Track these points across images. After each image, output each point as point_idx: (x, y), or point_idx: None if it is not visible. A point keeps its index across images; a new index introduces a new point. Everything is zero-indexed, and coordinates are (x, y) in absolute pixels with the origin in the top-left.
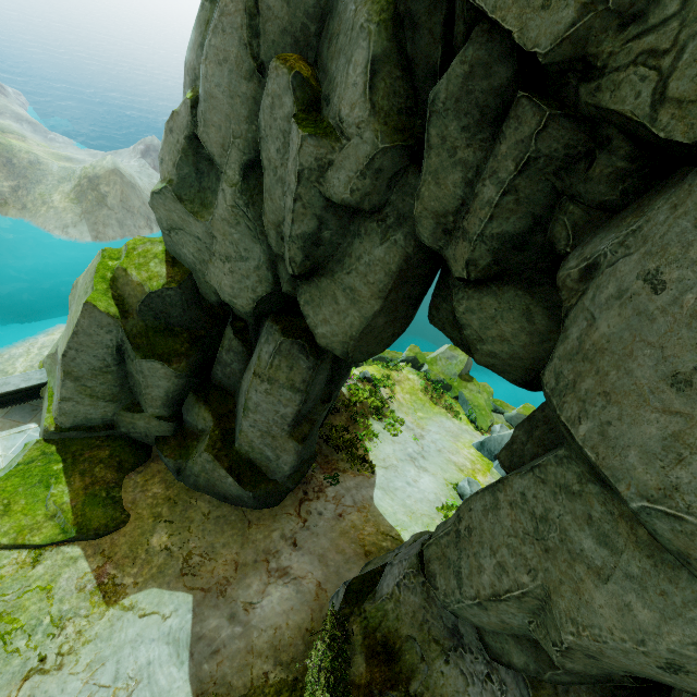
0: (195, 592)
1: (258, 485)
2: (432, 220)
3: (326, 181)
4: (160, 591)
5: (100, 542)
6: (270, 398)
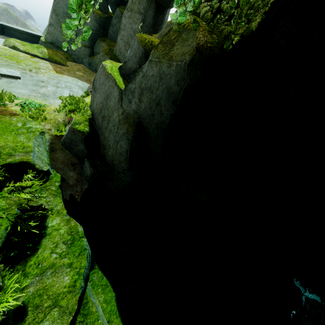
0: (91, 85)
1: None
2: None
3: None
4: (77, 79)
5: (56, 65)
6: (130, 20)
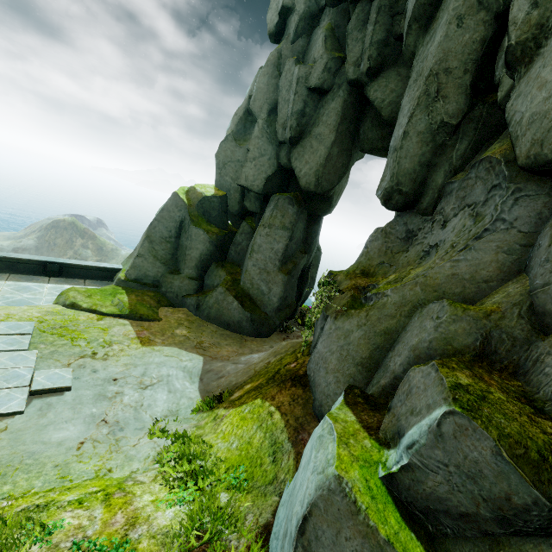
0: (205, 357)
1: (254, 310)
2: (353, 67)
3: (308, 81)
4: (180, 350)
5: (142, 323)
6: (269, 238)
